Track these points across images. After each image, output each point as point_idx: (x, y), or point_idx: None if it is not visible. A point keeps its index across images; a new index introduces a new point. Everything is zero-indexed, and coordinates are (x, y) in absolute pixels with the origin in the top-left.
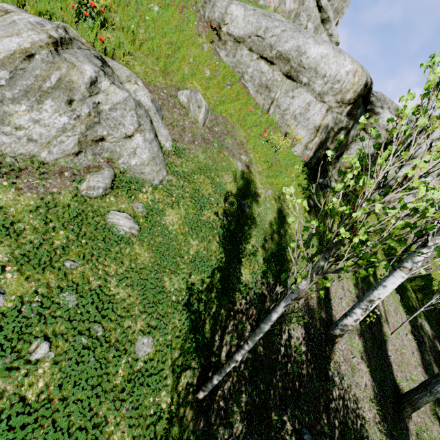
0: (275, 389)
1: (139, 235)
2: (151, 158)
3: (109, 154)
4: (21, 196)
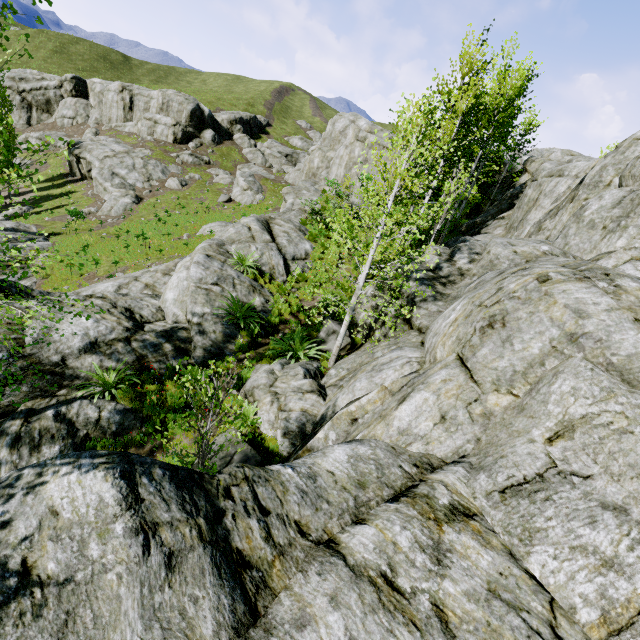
0: None
1: None
2: None
3: None
4: None
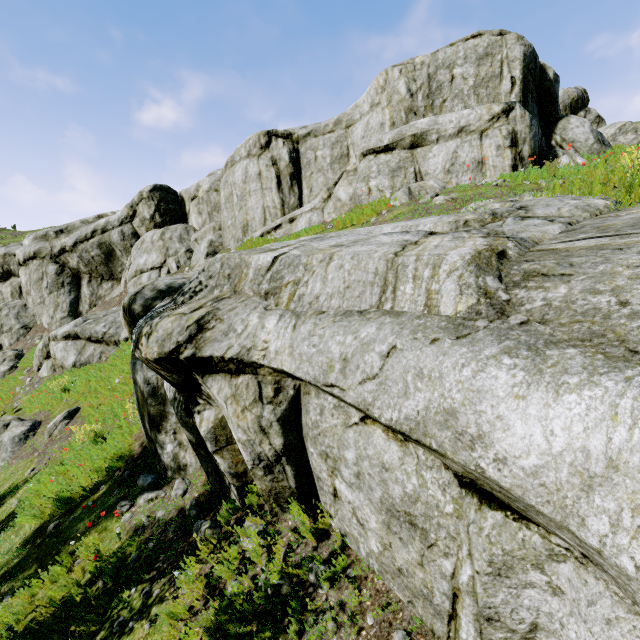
0: None
1: None
2: None
3: None
4: None
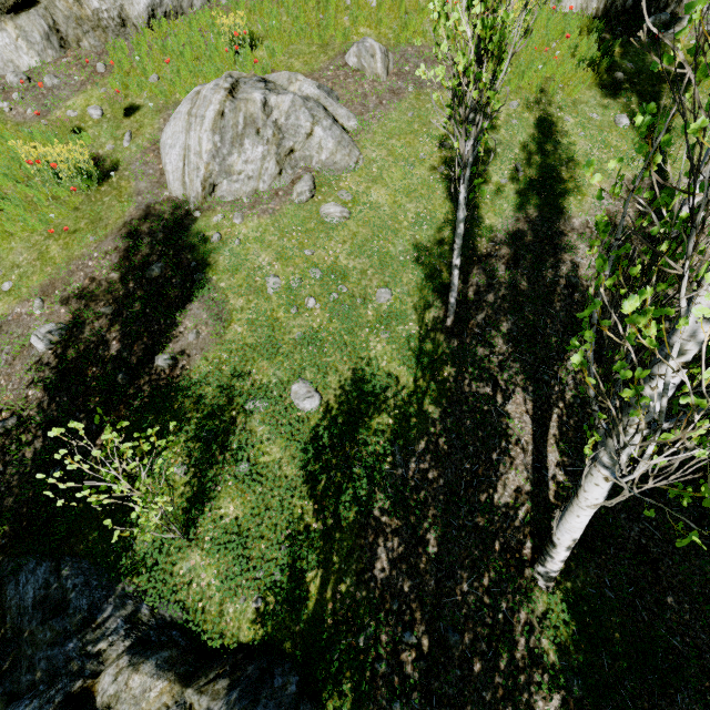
0: (554, 319)
1: (352, 218)
2: (337, 144)
3: (303, 162)
4: (262, 220)
